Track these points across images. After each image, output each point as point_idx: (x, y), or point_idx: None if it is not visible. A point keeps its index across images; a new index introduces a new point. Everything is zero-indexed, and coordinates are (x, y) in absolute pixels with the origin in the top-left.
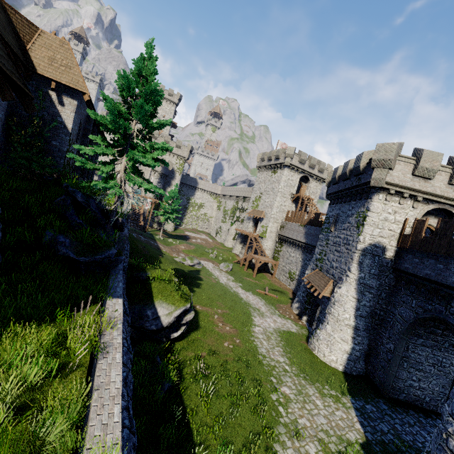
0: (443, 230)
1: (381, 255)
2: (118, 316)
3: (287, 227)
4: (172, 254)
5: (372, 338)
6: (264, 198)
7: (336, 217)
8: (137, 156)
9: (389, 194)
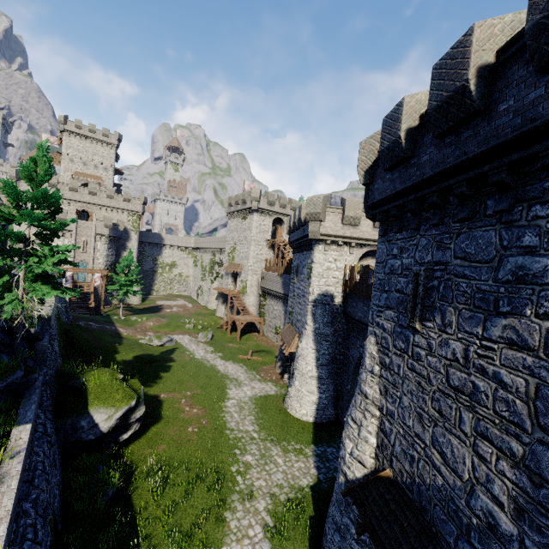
0: (363, 276)
1: (330, 302)
2: (22, 444)
3: (267, 278)
4: (136, 336)
5: (338, 382)
6: (238, 248)
7: (297, 267)
8: (31, 267)
9: (326, 244)
